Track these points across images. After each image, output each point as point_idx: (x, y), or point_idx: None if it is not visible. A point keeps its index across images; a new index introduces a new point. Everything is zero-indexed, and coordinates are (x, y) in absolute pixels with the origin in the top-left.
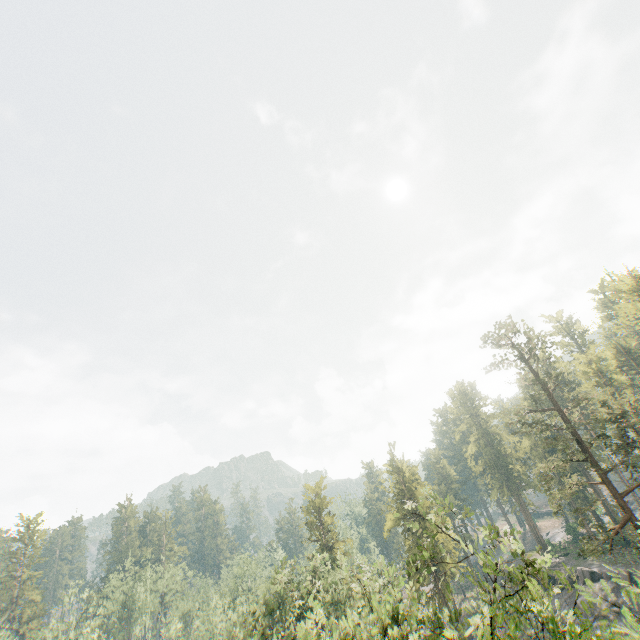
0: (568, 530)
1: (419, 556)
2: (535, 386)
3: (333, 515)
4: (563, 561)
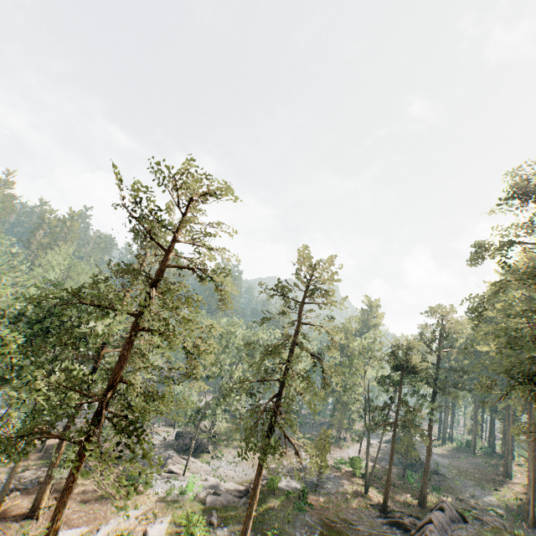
0: None
1: None
2: None
3: None
4: None
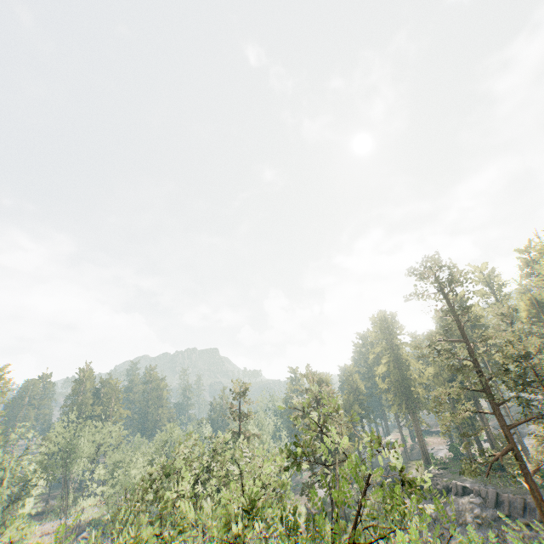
0: (451, 449)
1: (293, 453)
2: (449, 318)
3: (249, 404)
4: (441, 473)
